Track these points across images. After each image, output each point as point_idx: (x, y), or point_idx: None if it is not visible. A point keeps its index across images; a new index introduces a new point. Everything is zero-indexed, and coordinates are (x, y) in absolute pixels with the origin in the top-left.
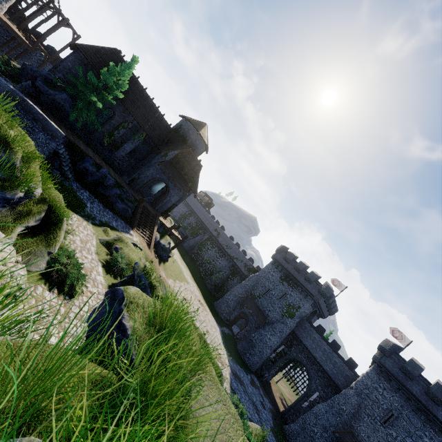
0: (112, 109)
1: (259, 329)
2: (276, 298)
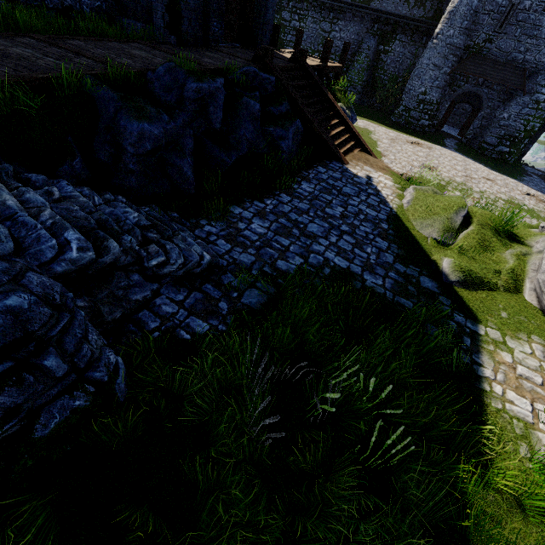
0: None
1: (513, 99)
2: (539, 11)
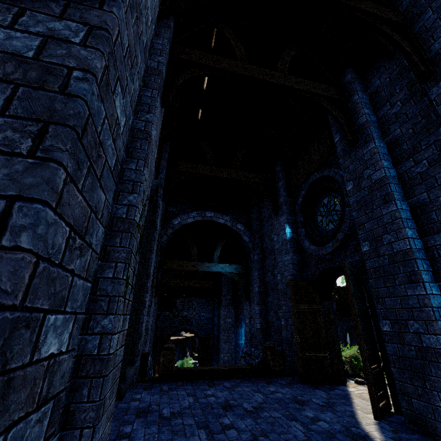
0: None
1: None
2: None
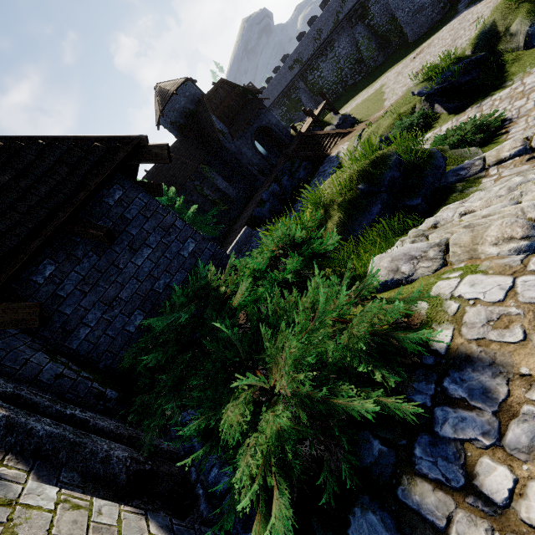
0: (187, 203)
1: None
2: None
